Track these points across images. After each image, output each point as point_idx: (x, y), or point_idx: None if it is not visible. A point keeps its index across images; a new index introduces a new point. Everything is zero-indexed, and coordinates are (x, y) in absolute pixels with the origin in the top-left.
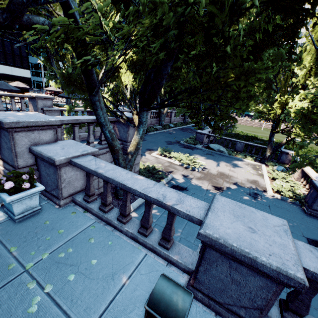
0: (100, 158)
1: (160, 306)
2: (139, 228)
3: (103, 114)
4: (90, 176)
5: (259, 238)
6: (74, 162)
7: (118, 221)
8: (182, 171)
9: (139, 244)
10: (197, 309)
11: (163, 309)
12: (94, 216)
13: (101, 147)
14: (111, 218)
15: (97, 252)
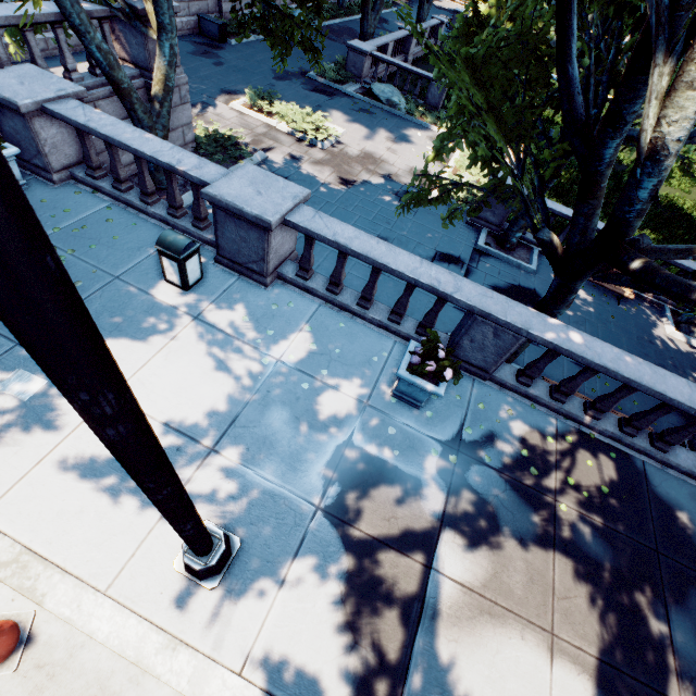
0: (102, 108)
1: (166, 244)
2: (168, 209)
3: (72, 6)
4: (84, 135)
5: (259, 199)
6: (50, 111)
7: (141, 203)
8: (288, 147)
9: (171, 228)
10: (223, 272)
11: (168, 246)
12: (109, 198)
13: (97, 82)
14: (131, 199)
15: (118, 231)
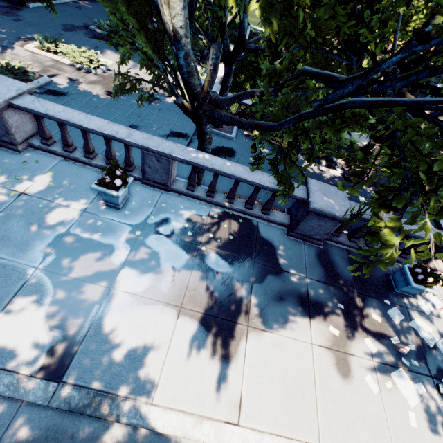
0: None
1: None
2: None
3: None
4: None
5: None
6: None
7: None
8: (70, 74)
9: None
10: None
11: None
12: None
13: None
14: None
15: None
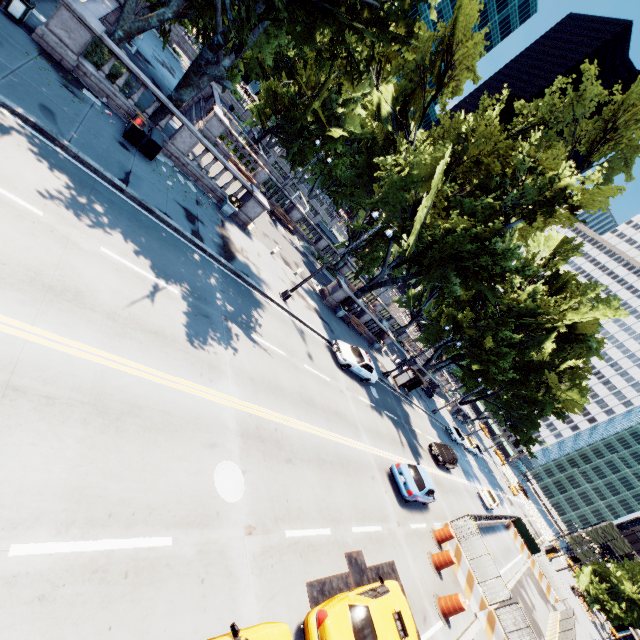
0: None
1: None
2: None
3: None
4: None
5: None
6: None
7: None
8: None
9: None
10: None
11: None
12: None
13: None
14: None
15: None
